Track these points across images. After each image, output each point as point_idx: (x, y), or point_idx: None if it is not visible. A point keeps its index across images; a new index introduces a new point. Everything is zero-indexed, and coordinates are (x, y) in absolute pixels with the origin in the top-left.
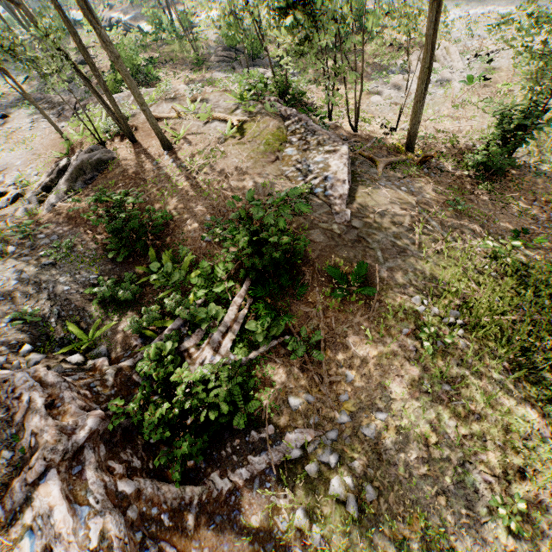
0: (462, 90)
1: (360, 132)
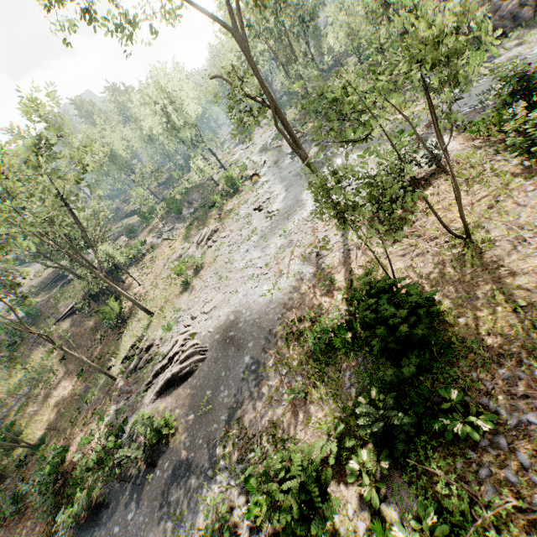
0: None
1: (126, 284)
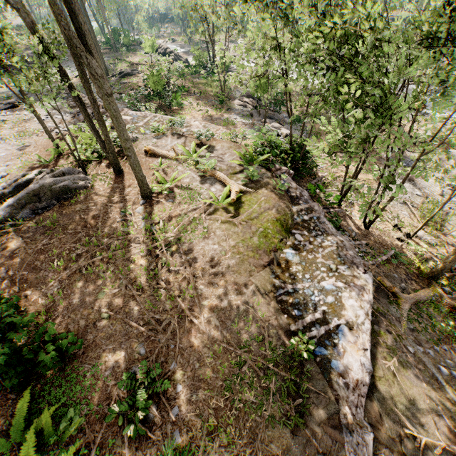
0: None
1: (371, 230)
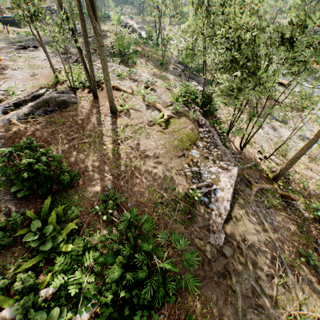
0: (316, 149)
1: (244, 151)
